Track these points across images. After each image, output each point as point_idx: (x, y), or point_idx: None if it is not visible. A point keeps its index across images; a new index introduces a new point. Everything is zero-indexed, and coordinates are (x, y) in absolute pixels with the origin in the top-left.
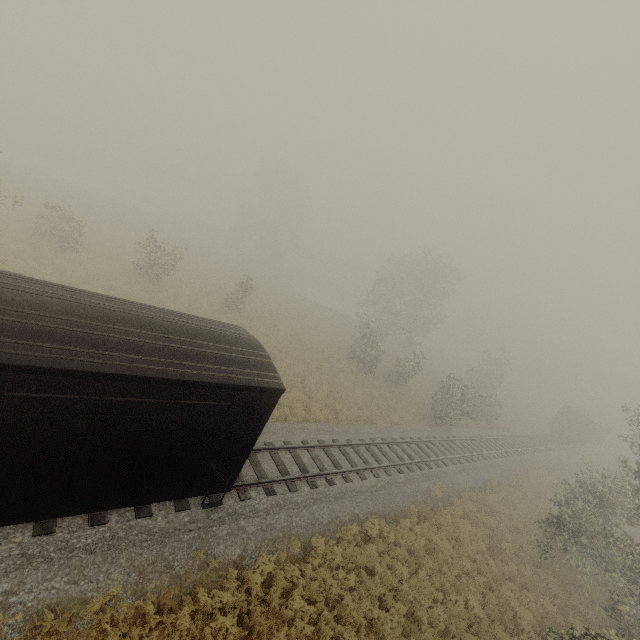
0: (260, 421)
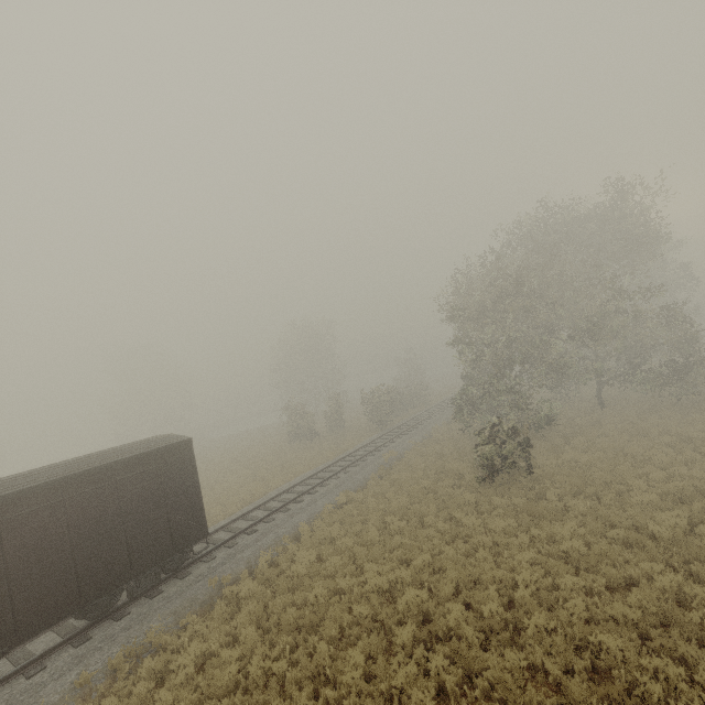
0: (191, 469)
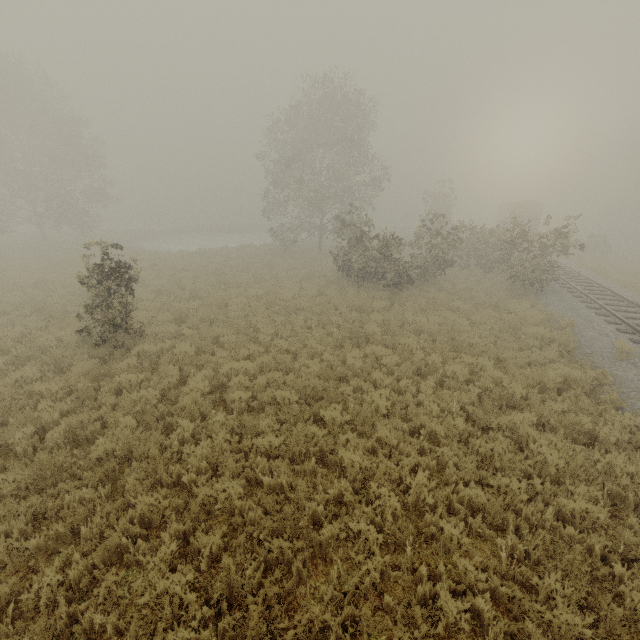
0: None
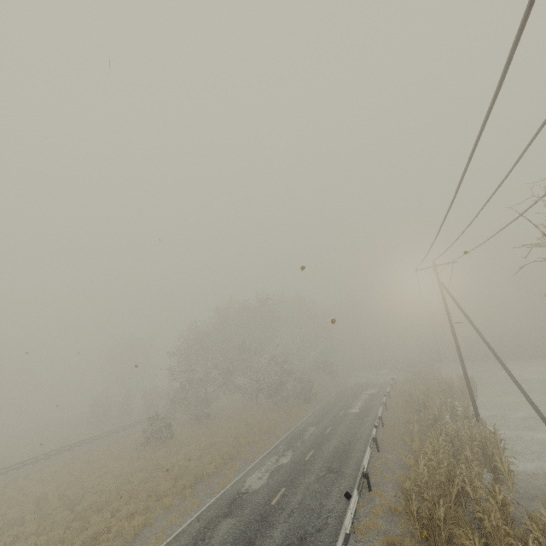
0: None
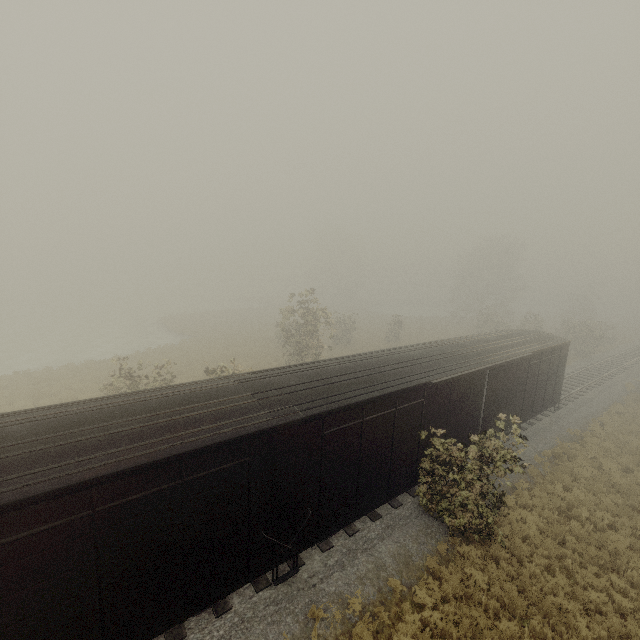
0: (565, 360)
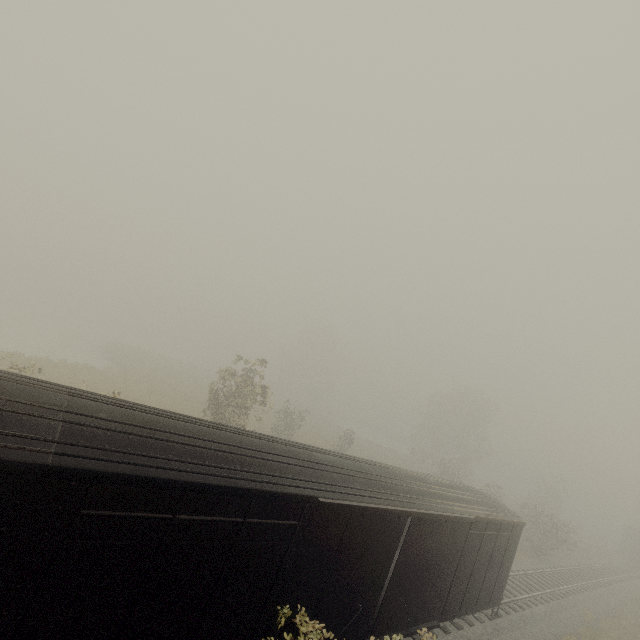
0: (515, 546)
